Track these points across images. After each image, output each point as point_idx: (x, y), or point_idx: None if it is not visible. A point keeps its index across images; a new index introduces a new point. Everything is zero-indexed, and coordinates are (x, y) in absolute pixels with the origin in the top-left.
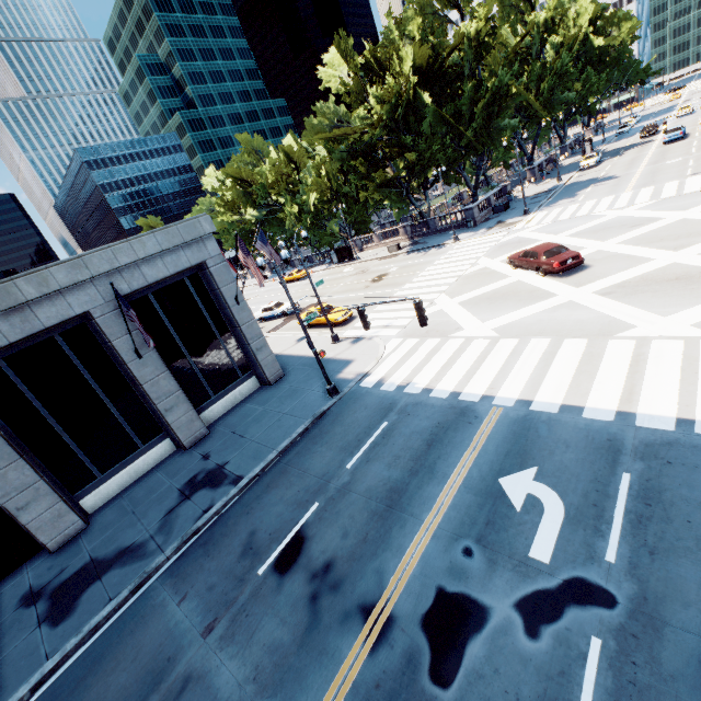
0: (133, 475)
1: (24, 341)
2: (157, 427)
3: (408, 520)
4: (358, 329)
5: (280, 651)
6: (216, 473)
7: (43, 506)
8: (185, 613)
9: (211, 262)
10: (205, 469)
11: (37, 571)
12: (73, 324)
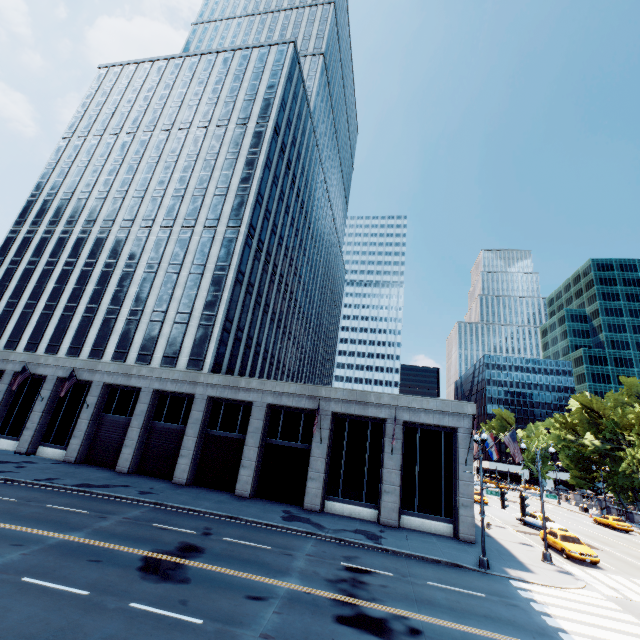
0: (350, 512)
1: (359, 417)
2: (376, 499)
3: (413, 607)
4: (583, 571)
5: (316, 574)
6: (375, 536)
7: (316, 485)
8: (310, 548)
9: (462, 430)
10: (374, 532)
11: (295, 508)
12: (379, 421)
